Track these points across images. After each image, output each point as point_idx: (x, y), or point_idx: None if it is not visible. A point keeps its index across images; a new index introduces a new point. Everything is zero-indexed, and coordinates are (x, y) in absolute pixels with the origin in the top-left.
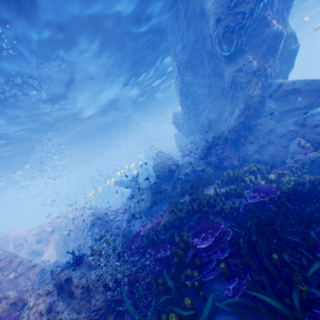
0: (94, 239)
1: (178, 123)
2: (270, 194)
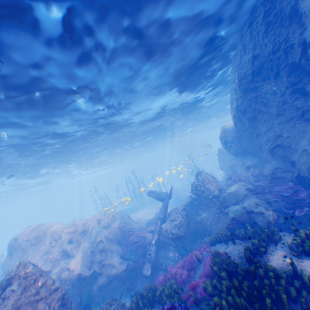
0: (119, 255)
1: (225, 140)
2: None
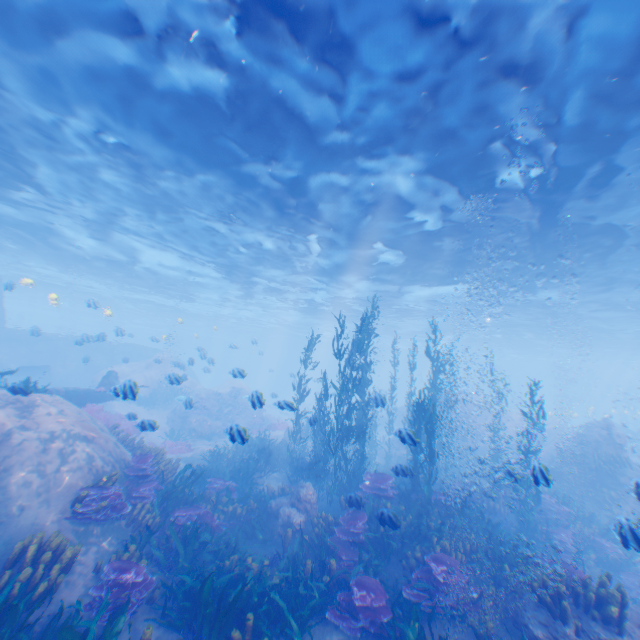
0: None
1: None
2: None
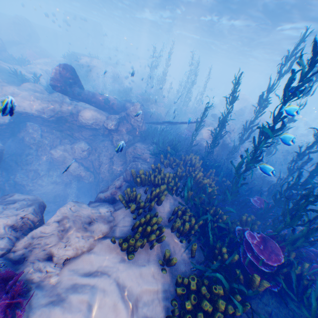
0: None
1: None
2: None
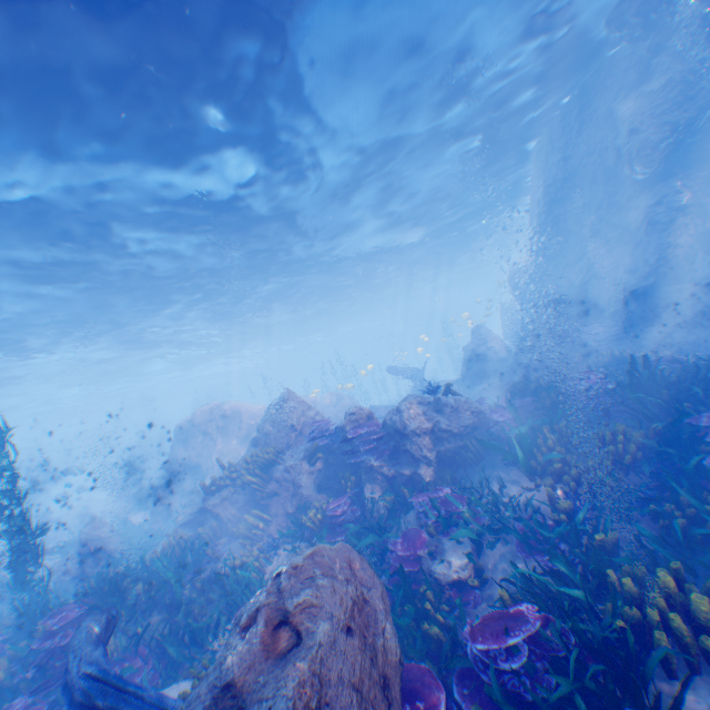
0: None
1: (517, 282)
2: (672, 363)
